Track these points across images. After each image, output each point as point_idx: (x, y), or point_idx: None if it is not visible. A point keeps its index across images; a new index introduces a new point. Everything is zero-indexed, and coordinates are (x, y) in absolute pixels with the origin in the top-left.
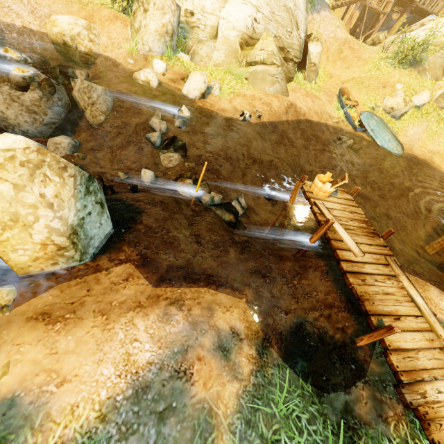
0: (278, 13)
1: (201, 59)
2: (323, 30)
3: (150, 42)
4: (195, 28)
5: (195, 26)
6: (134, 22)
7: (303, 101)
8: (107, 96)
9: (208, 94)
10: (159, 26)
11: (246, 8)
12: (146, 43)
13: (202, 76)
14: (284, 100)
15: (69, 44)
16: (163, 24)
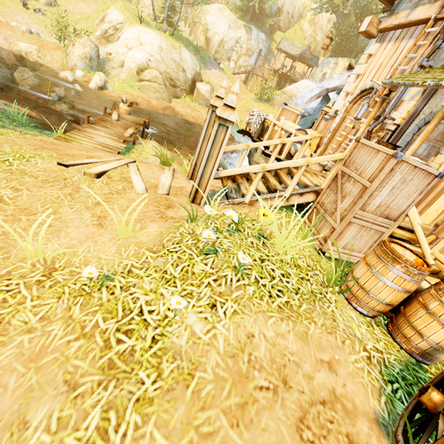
0: (167, 60)
1: (113, 77)
2: (214, 80)
3: (75, 61)
4: (111, 61)
5: (112, 60)
6: (67, 50)
7: (182, 108)
8: (36, 79)
9: (106, 89)
10: (81, 53)
11: (142, 54)
12: (72, 61)
13: (99, 77)
14: (164, 103)
15: (24, 57)
16: (84, 53)
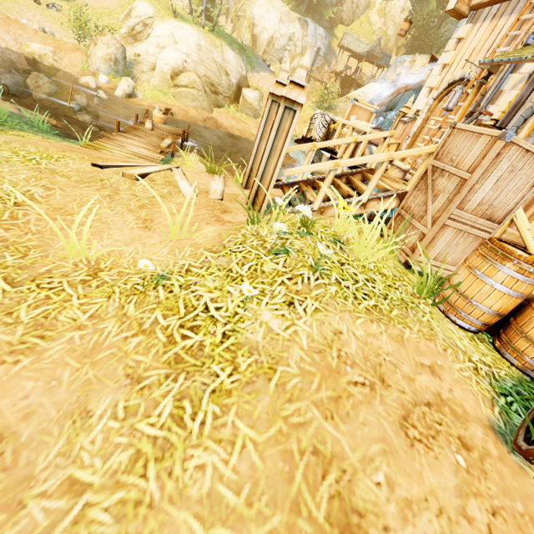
0: (207, 62)
1: (142, 83)
2: (263, 85)
3: (98, 64)
4: (141, 64)
5: (141, 63)
6: (88, 51)
7: (226, 120)
8: (53, 86)
9: (135, 97)
10: (105, 54)
11: (177, 54)
12: (94, 64)
13: (127, 83)
14: (204, 113)
15: (38, 60)
16: (108, 54)
